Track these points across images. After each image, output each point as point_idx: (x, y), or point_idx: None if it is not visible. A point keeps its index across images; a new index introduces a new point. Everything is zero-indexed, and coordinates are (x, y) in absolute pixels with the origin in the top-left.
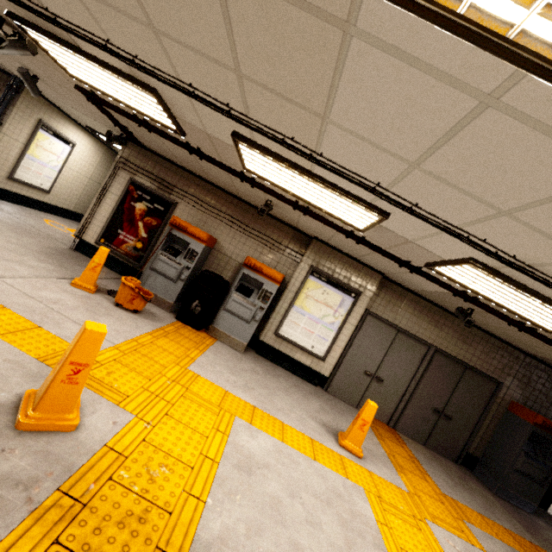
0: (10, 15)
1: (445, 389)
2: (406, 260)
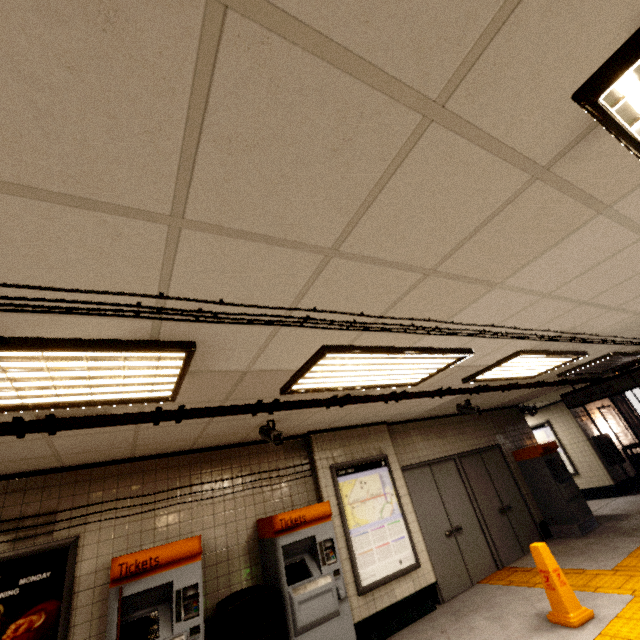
0: None
1: (488, 484)
2: (438, 388)
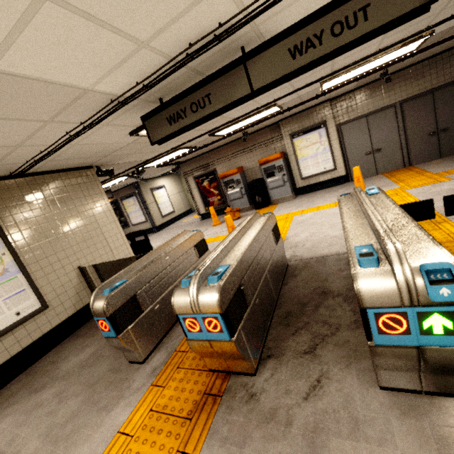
0: (137, 169)
1: (427, 117)
2: (315, 95)
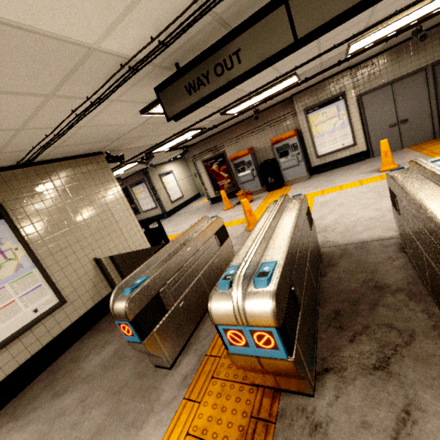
0: (146, 154)
1: None
2: (337, 61)
